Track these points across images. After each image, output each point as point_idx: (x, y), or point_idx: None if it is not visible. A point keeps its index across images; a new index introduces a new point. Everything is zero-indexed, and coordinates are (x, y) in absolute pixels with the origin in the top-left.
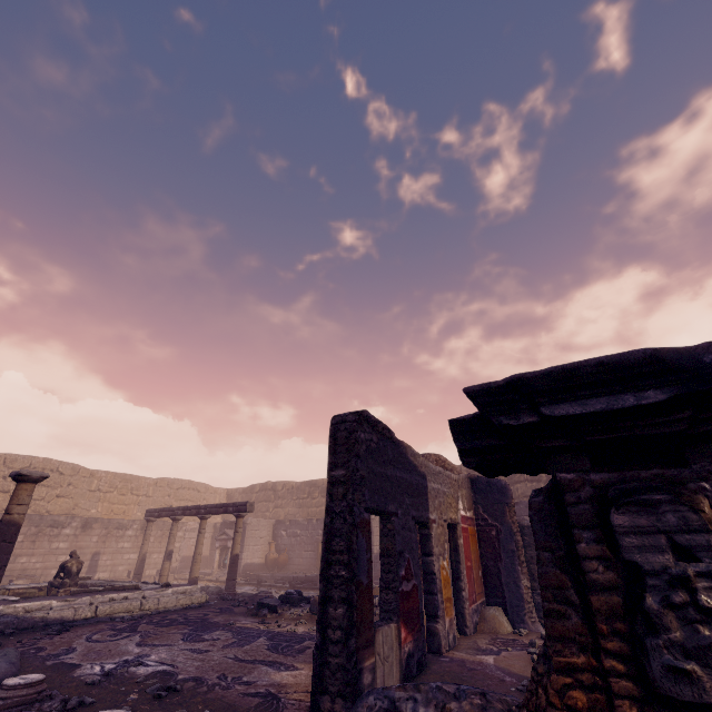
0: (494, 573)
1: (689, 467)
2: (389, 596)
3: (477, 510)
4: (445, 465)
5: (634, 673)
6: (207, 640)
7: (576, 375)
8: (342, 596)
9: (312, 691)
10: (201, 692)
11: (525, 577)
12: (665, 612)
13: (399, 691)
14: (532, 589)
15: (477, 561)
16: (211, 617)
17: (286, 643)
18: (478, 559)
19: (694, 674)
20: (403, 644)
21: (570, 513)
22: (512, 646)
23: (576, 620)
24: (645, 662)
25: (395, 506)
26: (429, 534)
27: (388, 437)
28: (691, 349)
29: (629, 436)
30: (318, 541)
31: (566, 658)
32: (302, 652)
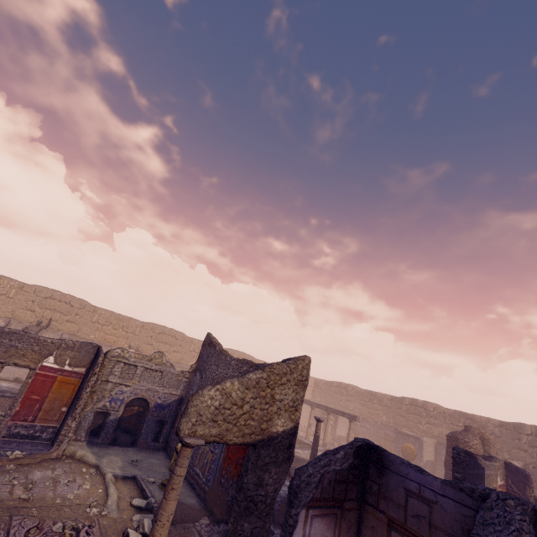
0: None
1: None
2: None
3: (507, 480)
4: (483, 435)
5: None
6: None
7: None
8: None
9: None
10: None
11: None
12: None
13: None
14: None
15: None
16: None
17: None
18: None
19: None
20: None
21: None
22: None
23: None
24: None
25: None
26: None
27: (472, 456)
28: None
29: None
30: (381, 437)
31: None
32: None
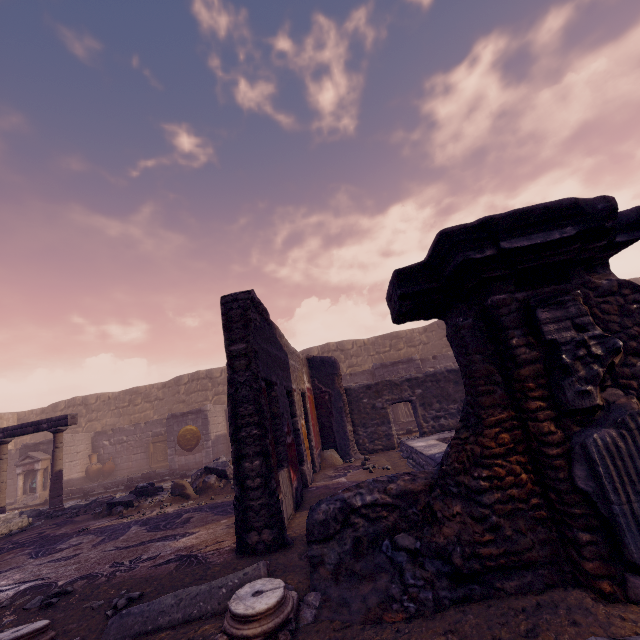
0: (328, 426)
1: (569, 283)
2: (279, 449)
3: (314, 382)
4: None
5: (551, 405)
6: (66, 548)
7: (528, 216)
8: (256, 451)
9: (236, 534)
10: (102, 583)
11: (349, 424)
12: (574, 363)
13: (346, 493)
14: (353, 432)
15: (316, 420)
16: (52, 533)
17: (164, 522)
18: (316, 418)
19: (590, 392)
20: (293, 482)
21: (504, 321)
22: (351, 469)
23: (500, 393)
24: (560, 396)
25: (275, 377)
26: (293, 401)
27: (265, 319)
28: (590, 201)
29: (542, 265)
30: (149, 442)
31: (495, 417)
32: (187, 522)
